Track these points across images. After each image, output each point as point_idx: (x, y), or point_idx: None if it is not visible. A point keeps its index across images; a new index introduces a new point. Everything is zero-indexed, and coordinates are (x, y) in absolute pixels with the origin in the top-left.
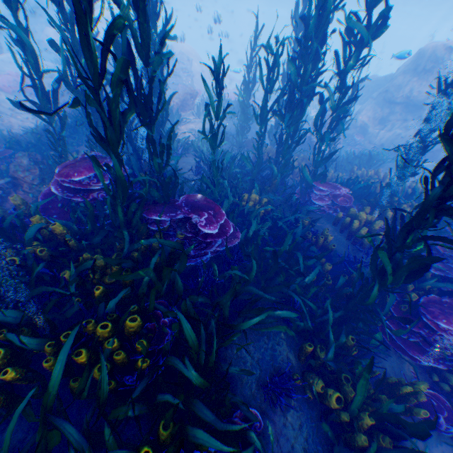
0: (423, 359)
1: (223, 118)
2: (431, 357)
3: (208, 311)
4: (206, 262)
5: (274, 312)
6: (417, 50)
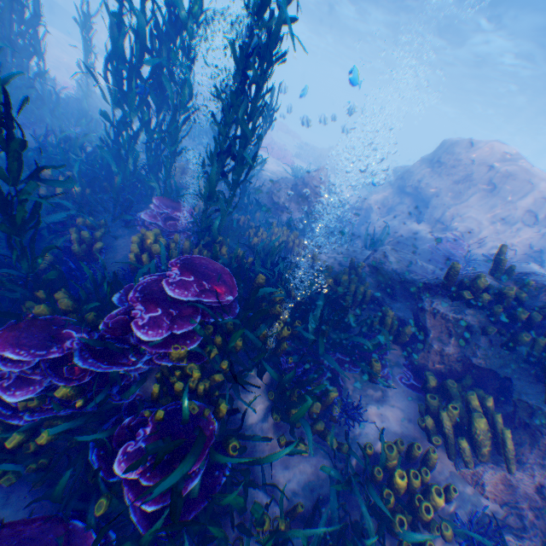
0: None
1: None
2: None
3: None
4: None
5: None
6: (442, 142)
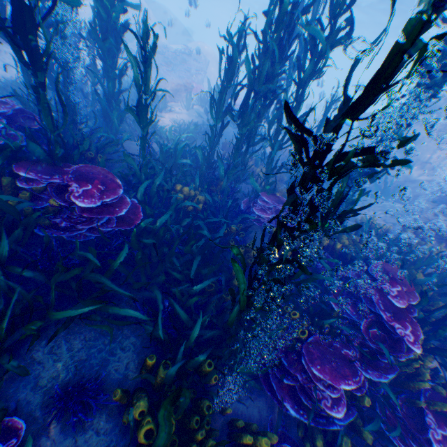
0: (292, 408)
1: (152, 94)
2: (303, 408)
3: (15, 288)
4: (87, 241)
5: (118, 311)
6: None
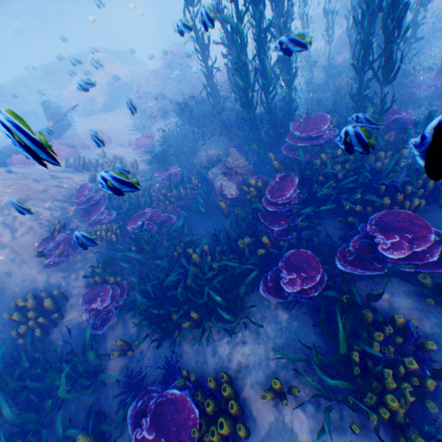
0: None
1: None
2: None
3: None
4: None
5: None
6: None
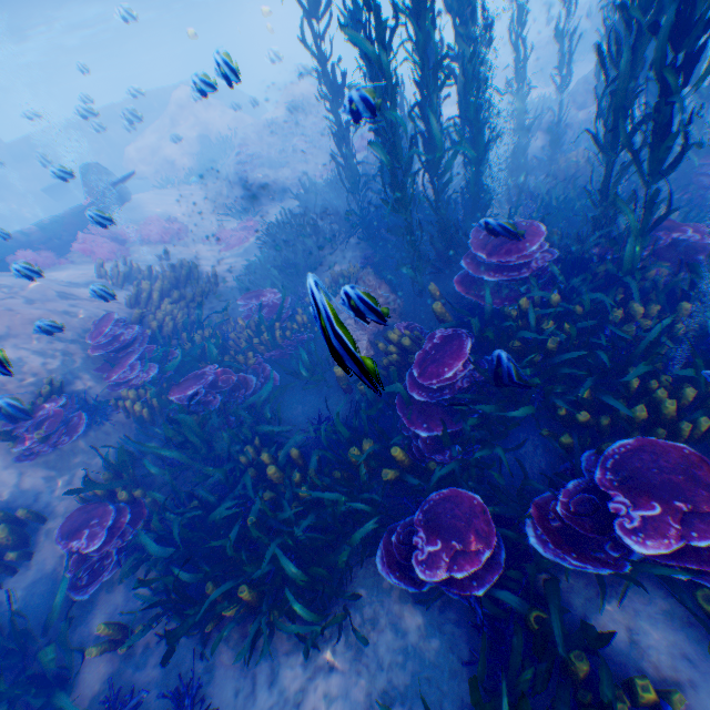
0: None
1: None
2: None
3: None
4: None
5: None
6: None
